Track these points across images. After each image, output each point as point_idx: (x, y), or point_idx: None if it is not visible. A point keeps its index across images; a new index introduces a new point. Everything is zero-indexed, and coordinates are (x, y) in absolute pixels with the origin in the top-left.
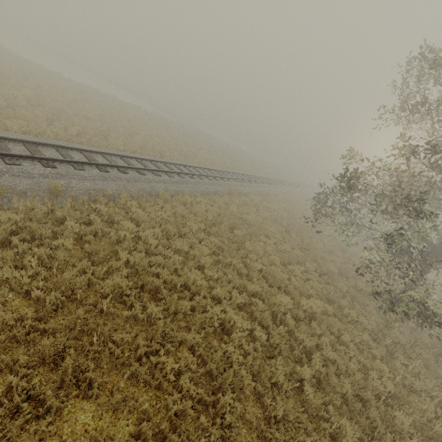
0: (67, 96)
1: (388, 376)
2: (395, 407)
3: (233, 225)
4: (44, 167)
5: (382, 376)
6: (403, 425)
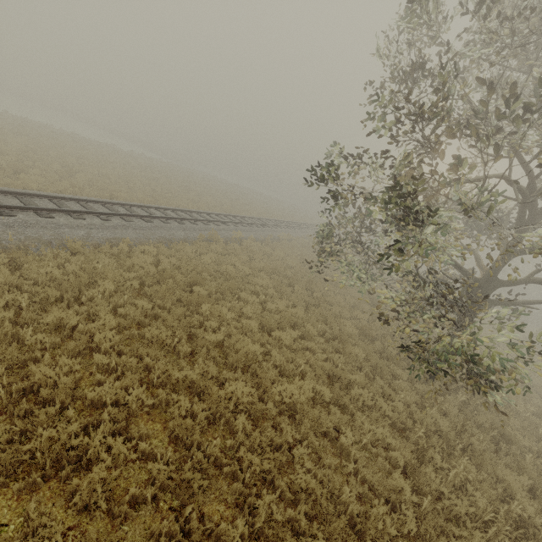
0: None
1: (410, 500)
2: None
3: (192, 280)
4: None
5: (401, 501)
6: None
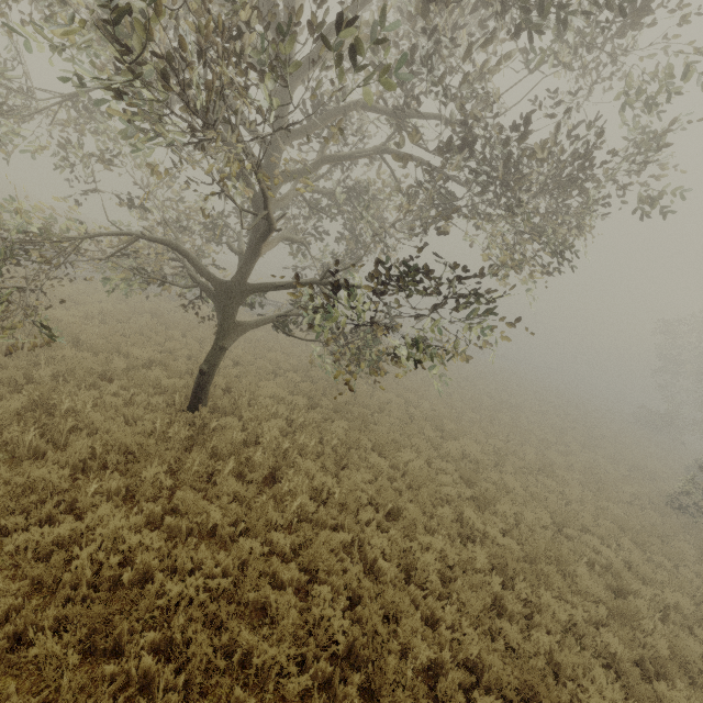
0: None
1: None
2: None
3: None
4: None
5: None
6: None
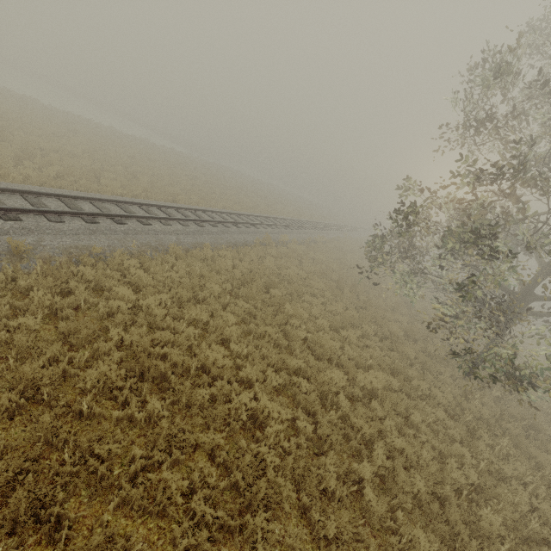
0: (45, 127)
1: (470, 463)
2: (480, 503)
3: (268, 283)
4: (3, 220)
5: (463, 464)
6: (492, 526)
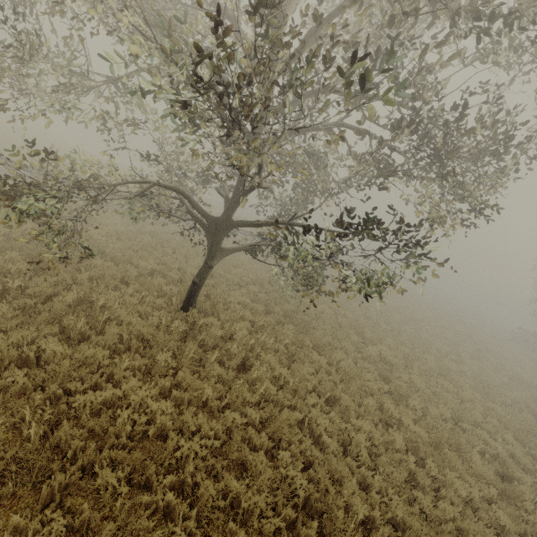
0: None
1: None
2: None
3: None
4: None
5: None
6: None
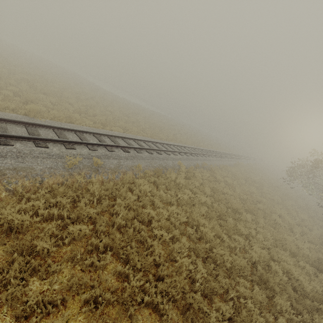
0: (146, 115)
1: None
2: None
3: (252, 181)
4: (192, 156)
5: None
6: None
